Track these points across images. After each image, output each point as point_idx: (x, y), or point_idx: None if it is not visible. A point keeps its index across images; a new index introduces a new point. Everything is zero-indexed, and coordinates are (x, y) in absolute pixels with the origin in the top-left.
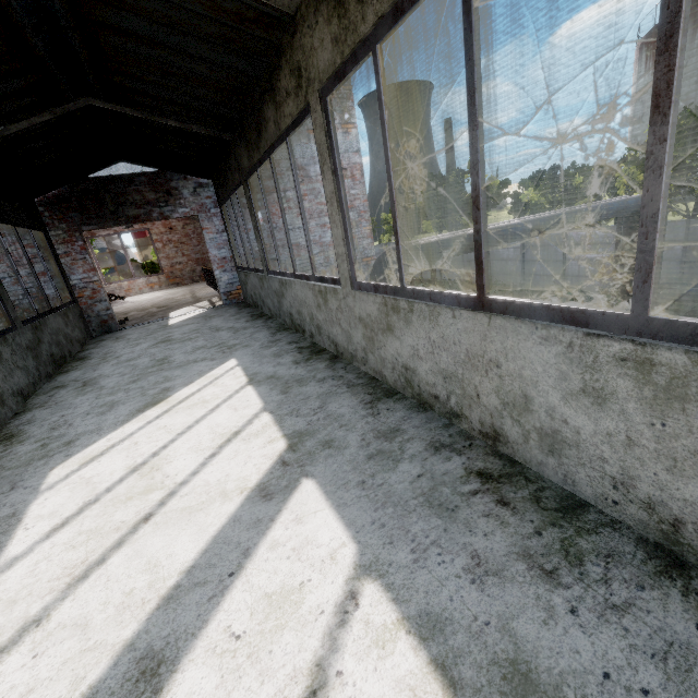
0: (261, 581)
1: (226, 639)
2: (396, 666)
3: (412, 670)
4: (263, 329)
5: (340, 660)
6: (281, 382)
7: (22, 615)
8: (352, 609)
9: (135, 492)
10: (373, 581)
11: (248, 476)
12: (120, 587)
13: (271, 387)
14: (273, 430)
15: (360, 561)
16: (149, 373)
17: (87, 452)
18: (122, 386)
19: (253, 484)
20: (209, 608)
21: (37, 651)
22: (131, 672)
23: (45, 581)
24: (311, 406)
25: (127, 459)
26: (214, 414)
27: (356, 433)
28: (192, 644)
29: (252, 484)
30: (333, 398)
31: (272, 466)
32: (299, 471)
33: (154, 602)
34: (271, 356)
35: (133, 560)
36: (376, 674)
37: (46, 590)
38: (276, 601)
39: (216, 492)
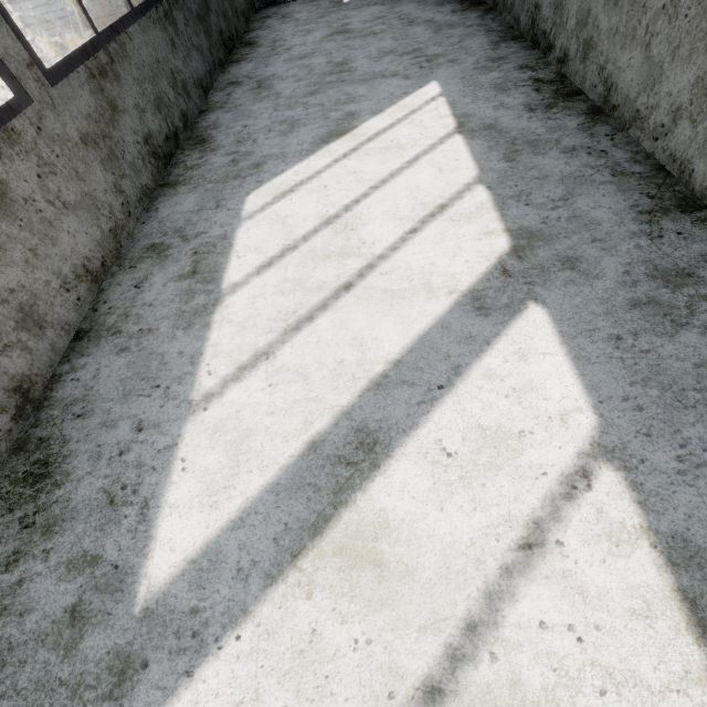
0: (473, 409)
1: (437, 451)
2: (630, 571)
3: (651, 585)
4: (478, 33)
5: (562, 532)
6: (505, 139)
7: (253, 343)
8: (582, 488)
9: (332, 251)
10: (614, 470)
11: (457, 274)
12: (330, 352)
13: (489, 145)
14: (491, 217)
15: (600, 439)
16: (328, 84)
17: (277, 183)
18: (300, 98)
19: (464, 288)
20: (419, 412)
21: (271, 382)
22: (350, 438)
23: (264, 319)
24: (549, 193)
25: (318, 206)
26: (412, 171)
27: (616, 259)
28: (403, 439)
29: (463, 287)
30: (585, 189)
31: (488, 270)
32: (525, 290)
33: (364, 382)
34: (490, 87)
35: (339, 329)
36: (604, 566)
37: (267, 328)
38: (490, 438)
39: (420, 282)
